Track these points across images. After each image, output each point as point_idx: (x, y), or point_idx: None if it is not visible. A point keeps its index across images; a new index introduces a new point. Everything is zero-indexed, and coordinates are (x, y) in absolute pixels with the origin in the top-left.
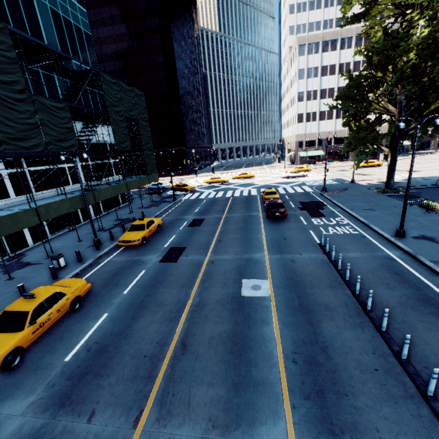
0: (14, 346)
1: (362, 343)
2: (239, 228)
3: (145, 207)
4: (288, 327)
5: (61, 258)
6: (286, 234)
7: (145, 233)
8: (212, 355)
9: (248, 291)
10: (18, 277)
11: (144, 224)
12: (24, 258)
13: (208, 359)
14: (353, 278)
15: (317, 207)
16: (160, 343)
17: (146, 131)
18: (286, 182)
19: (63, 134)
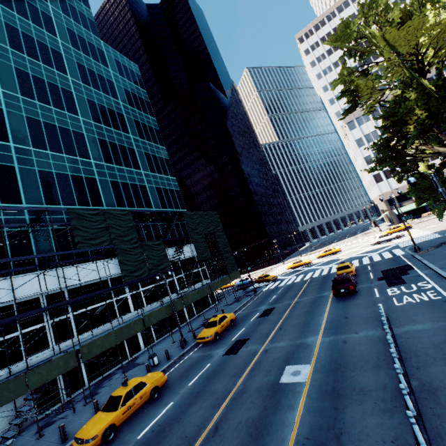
0: (111, 422)
1: (383, 431)
2: (304, 312)
3: (229, 304)
4: (310, 412)
5: (155, 356)
6: (350, 311)
7: (217, 329)
8: (234, 438)
9: (287, 377)
10: (129, 375)
11: (216, 320)
12: (136, 360)
13: (230, 441)
14: (407, 355)
15: (400, 273)
16: (199, 427)
17: (222, 238)
18: (375, 248)
19: (160, 260)
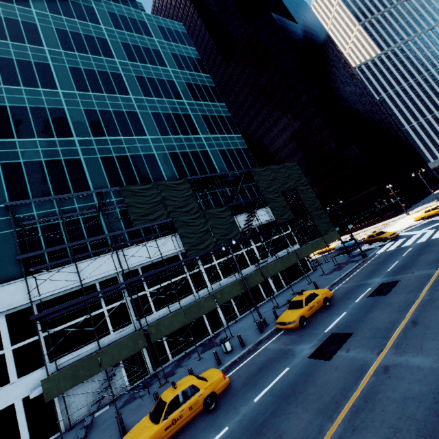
0: None
1: None
2: None
3: (325, 273)
4: None
5: (226, 341)
6: None
7: (303, 311)
8: None
9: None
10: (204, 358)
11: (302, 300)
12: (217, 338)
13: None
14: None
15: None
16: None
17: (308, 193)
18: None
19: (227, 229)
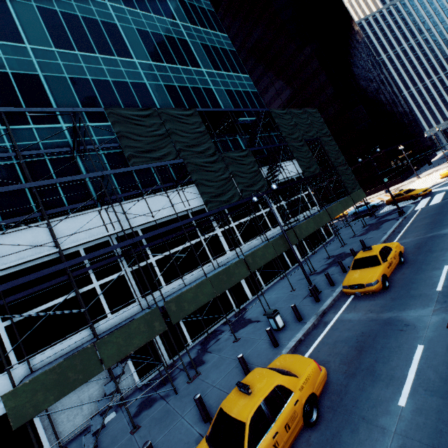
0: None
1: None
2: None
3: (358, 235)
4: None
5: (276, 315)
6: None
7: (383, 269)
8: None
9: None
10: (242, 339)
11: (375, 255)
12: (246, 313)
13: None
14: None
15: None
16: None
17: (331, 146)
18: None
19: (252, 179)
